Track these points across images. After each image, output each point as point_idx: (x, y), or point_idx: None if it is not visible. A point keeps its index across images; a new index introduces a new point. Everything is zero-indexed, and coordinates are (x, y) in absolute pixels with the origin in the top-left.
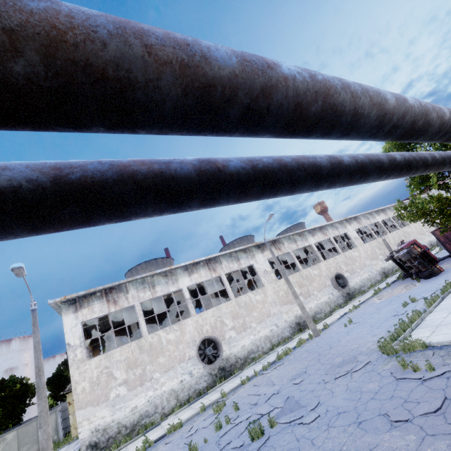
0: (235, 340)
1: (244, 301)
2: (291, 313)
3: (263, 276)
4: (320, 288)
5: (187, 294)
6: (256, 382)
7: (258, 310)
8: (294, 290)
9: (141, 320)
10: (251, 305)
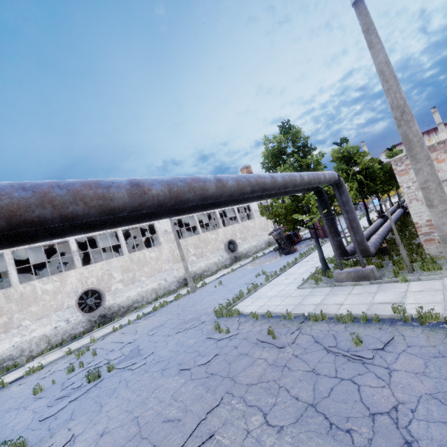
0: (122, 291)
1: (138, 258)
2: (181, 270)
3: (163, 236)
4: (213, 251)
5: (75, 246)
6: (125, 331)
7: (150, 266)
8: (182, 254)
9: (11, 269)
10: (145, 261)
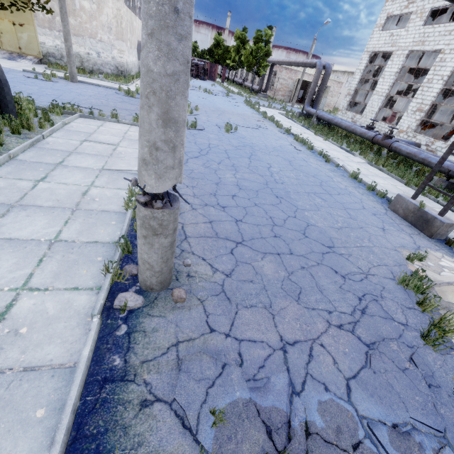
0: None
1: None
2: None
3: None
4: None
5: None
6: None
7: None
8: None
9: None
10: None
